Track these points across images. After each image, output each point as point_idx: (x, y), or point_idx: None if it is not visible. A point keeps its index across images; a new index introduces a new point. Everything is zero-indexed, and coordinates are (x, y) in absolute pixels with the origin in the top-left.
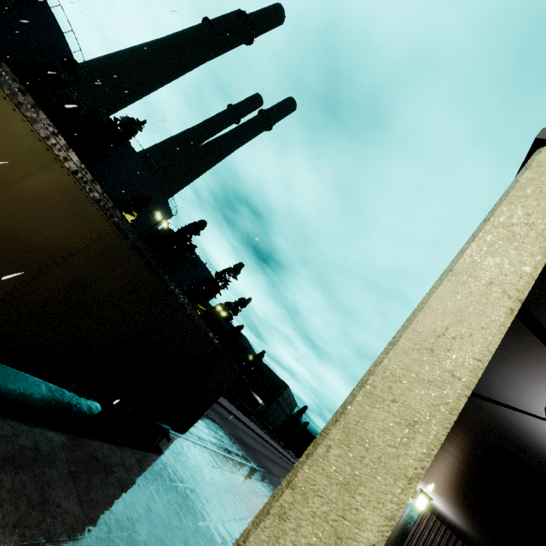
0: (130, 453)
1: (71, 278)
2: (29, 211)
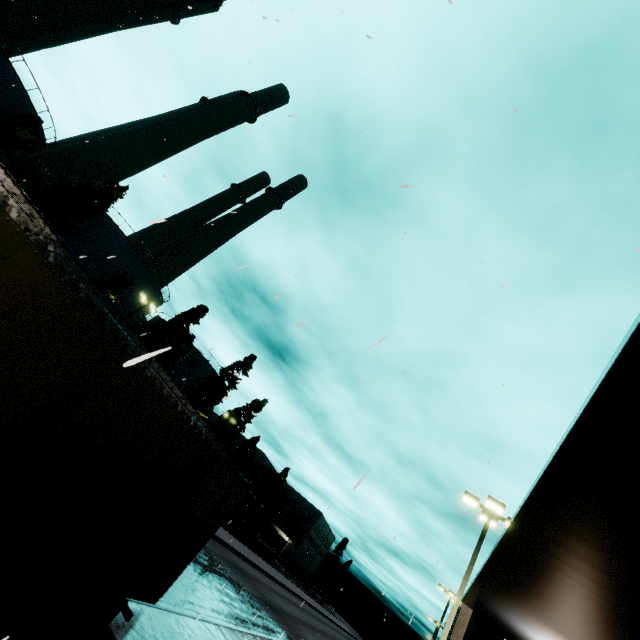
0: None
1: None
2: None
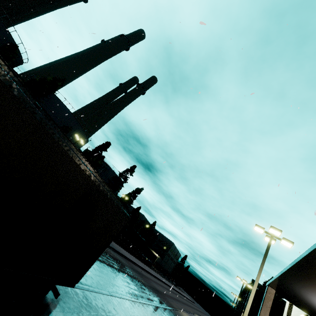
0: None
1: None
2: None
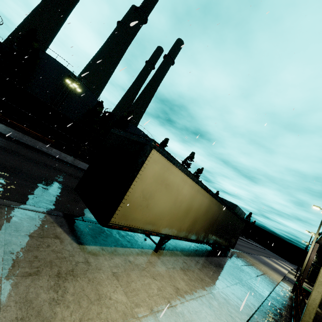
0: (226, 259)
1: (217, 221)
2: (214, 213)
